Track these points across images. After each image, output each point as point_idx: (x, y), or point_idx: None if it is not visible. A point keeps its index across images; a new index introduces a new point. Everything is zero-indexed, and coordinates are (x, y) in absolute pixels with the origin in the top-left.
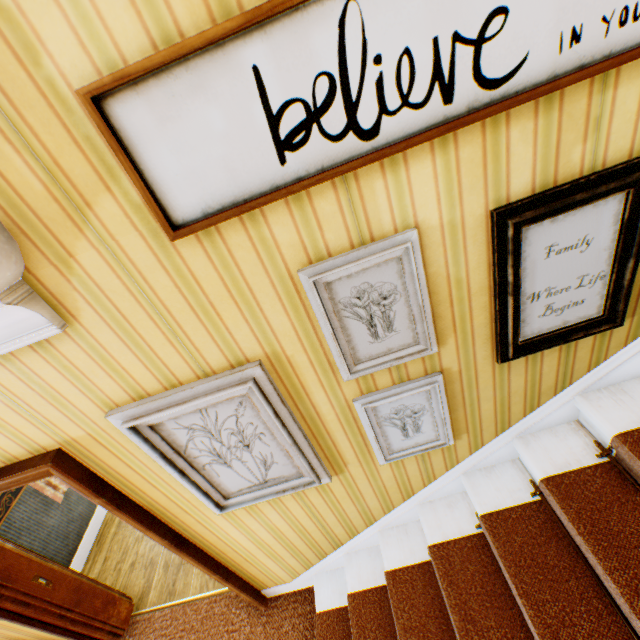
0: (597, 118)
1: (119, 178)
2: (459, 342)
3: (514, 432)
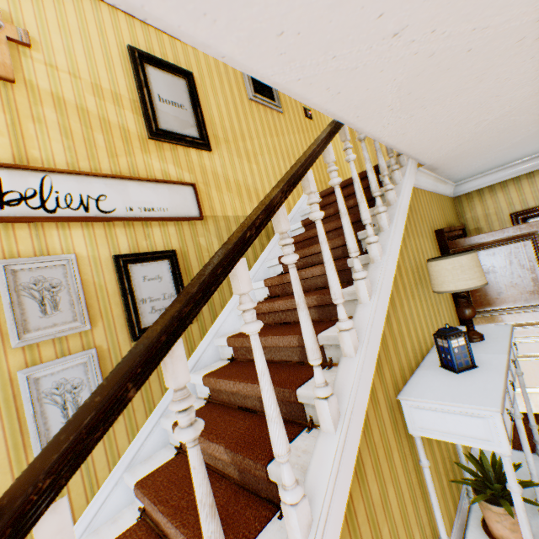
0: (149, 234)
1: None
2: (107, 326)
3: (160, 411)
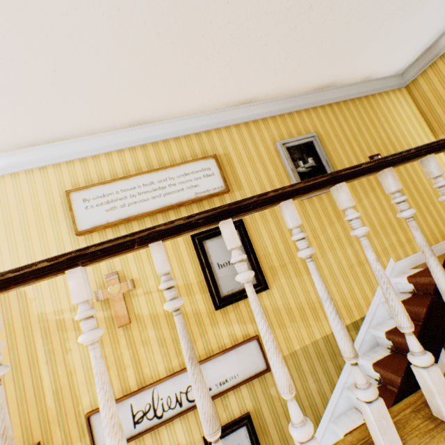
0: (226, 404)
1: (86, 435)
2: None
3: None
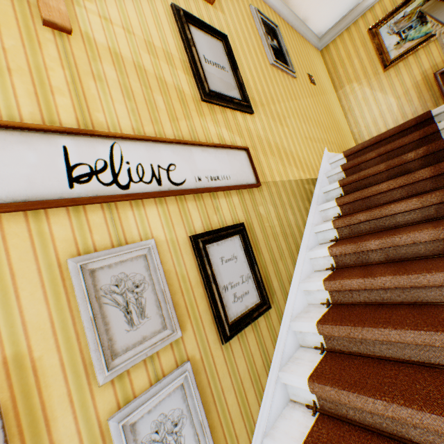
0: (217, 207)
1: None
2: (195, 327)
3: (260, 429)
